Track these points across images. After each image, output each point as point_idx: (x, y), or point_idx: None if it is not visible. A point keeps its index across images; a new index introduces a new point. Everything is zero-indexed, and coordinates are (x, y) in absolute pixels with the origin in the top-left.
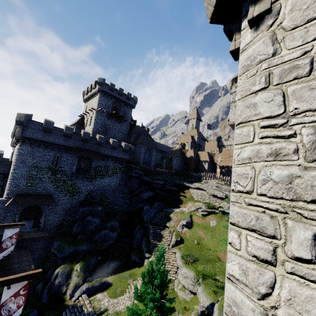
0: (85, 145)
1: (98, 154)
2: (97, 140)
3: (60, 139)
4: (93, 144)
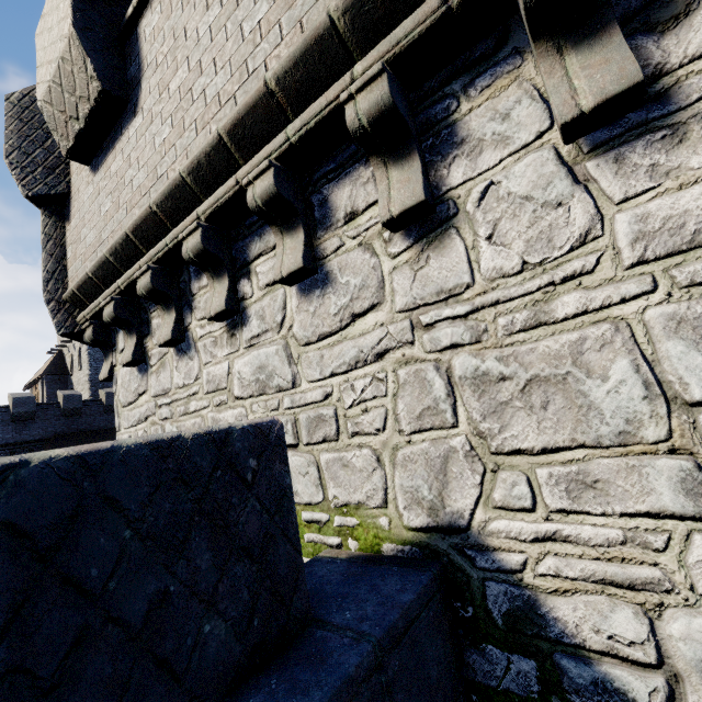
0: (77, 424)
1: (113, 432)
2: (103, 404)
3: (7, 431)
4: (95, 416)
